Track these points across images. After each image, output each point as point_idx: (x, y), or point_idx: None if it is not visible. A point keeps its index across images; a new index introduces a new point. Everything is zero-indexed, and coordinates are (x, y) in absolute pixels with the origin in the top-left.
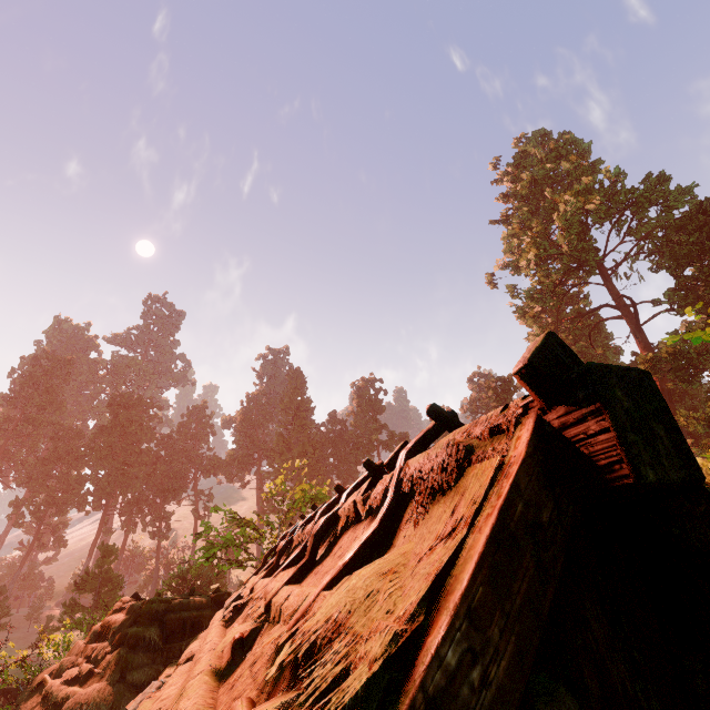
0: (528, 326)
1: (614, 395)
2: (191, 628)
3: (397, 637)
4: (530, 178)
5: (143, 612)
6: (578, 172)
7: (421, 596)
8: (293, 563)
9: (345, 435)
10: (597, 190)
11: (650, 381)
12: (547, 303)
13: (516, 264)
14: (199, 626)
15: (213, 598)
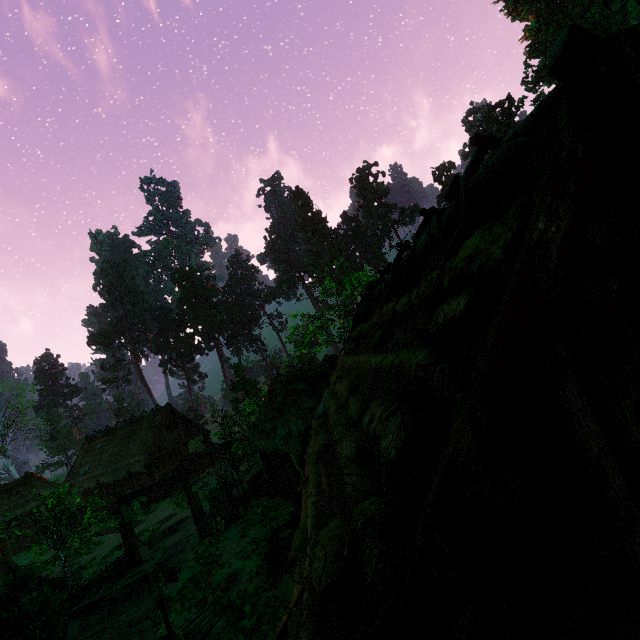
0: (522, 20)
1: (623, 52)
2: (322, 378)
3: (510, 235)
4: None
5: (290, 379)
6: None
7: (516, 217)
8: (389, 299)
9: (361, 229)
10: None
11: None
12: None
13: None
14: (326, 375)
15: (326, 360)
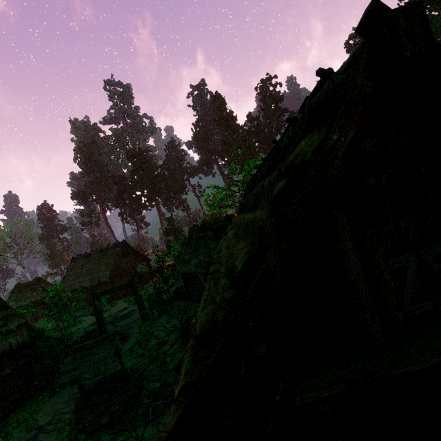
0: None
1: (398, 24)
2: (223, 229)
3: (318, 142)
4: None
5: (202, 228)
6: None
7: (324, 130)
8: (264, 178)
9: (261, 126)
10: None
11: (421, 6)
12: None
13: None
14: (225, 228)
15: (226, 218)
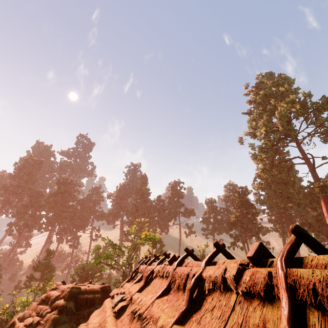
0: (256, 163)
1: None
2: (89, 303)
3: None
4: (264, 93)
5: (67, 293)
6: (288, 92)
7: None
8: (163, 294)
9: (164, 207)
10: (297, 101)
11: None
12: (269, 153)
13: (253, 134)
14: (93, 302)
15: (101, 288)
